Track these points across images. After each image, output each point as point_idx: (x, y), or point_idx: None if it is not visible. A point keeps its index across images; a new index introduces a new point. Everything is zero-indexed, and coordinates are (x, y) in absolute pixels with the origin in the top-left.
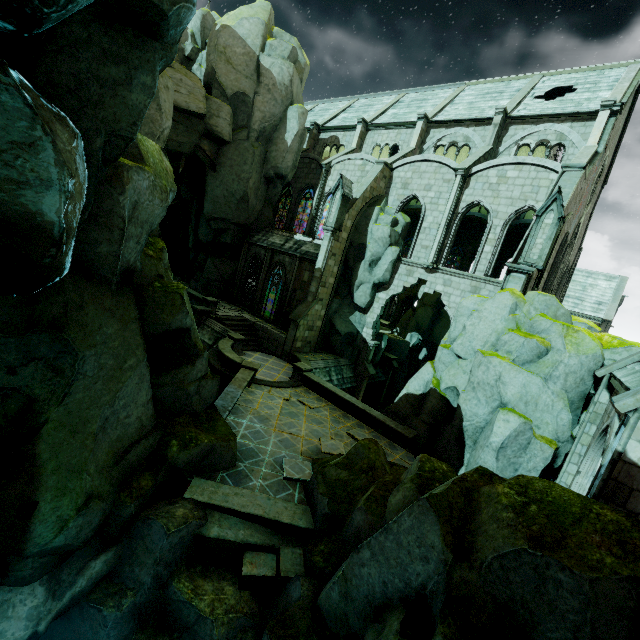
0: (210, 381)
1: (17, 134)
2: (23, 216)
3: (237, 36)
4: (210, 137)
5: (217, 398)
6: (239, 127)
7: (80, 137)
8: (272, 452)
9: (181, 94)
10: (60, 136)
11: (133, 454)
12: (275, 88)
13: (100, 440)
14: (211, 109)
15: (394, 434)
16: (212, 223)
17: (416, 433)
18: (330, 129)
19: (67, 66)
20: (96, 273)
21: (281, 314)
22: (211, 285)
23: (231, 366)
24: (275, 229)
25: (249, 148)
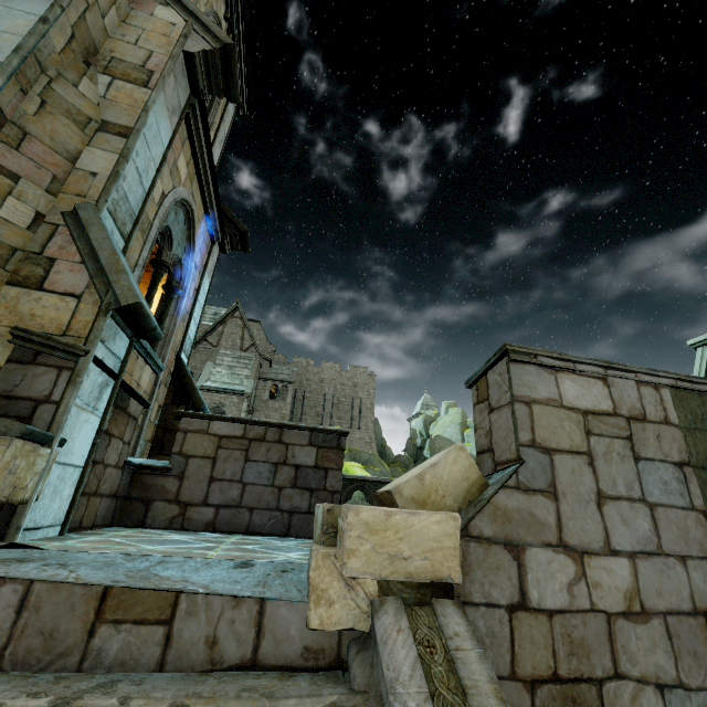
0: None
1: None
2: None
3: (445, 439)
4: None
5: None
6: None
7: None
8: None
9: None
10: None
11: None
12: None
13: None
14: None
15: None
16: None
17: None
18: None
19: None
20: None
21: None
22: None
23: None
24: None
25: None
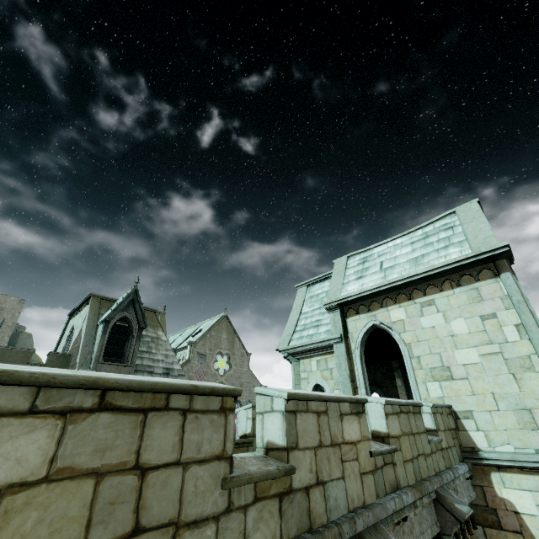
0: None
1: None
2: None
3: None
4: None
5: None
6: None
7: None
8: None
9: None
10: None
11: None
12: None
13: None
14: None
15: None
16: None
17: None
18: None
19: None
20: None
21: None
22: None
23: None
24: None
25: None
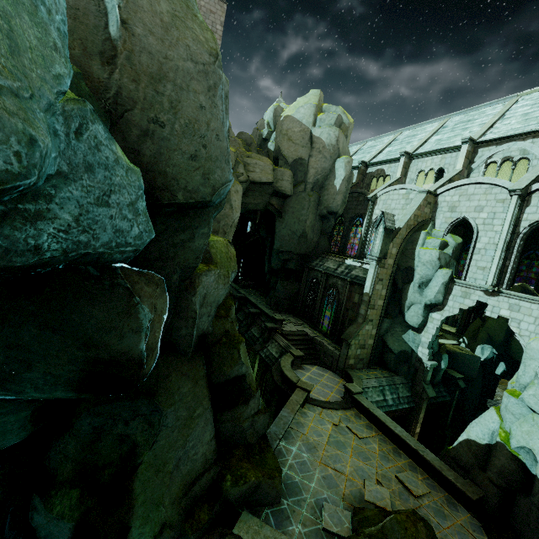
0: (262, 416)
1: (121, 308)
2: (122, 354)
3: (295, 120)
4: (277, 195)
5: (279, 410)
6: (298, 182)
7: (163, 281)
8: (314, 491)
9: (256, 173)
10: (146, 296)
11: (198, 485)
12: (324, 149)
13: (174, 476)
14: (277, 176)
15: (453, 488)
16: (280, 255)
17: (482, 493)
18: (376, 164)
19: (154, 247)
20: (178, 348)
21: (336, 330)
22: (280, 302)
23: (289, 384)
24: (329, 255)
25: (306, 197)
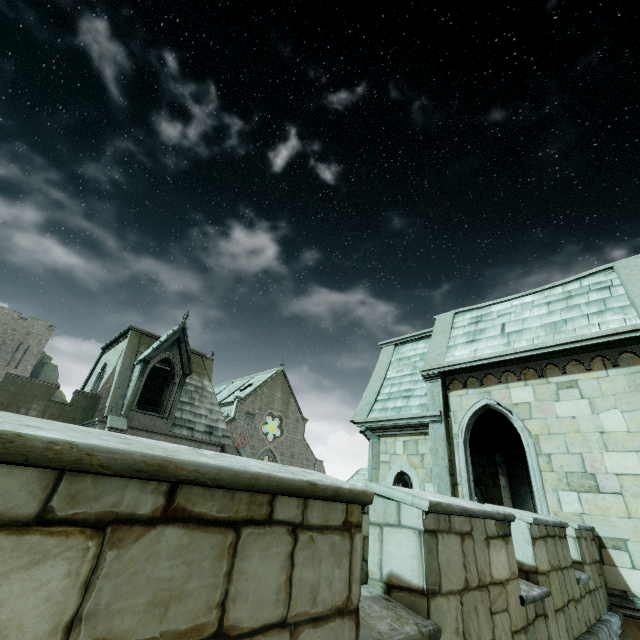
0: None
1: None
2: None
3: None
4: None
5: None
6: None
7: None
8: None
9: None
10: None
11: None
12: None
13: None
14: None
15: None
16: None
17: None
18: None
19: None
20: None
21: None
22: None
23: None
24: None
25: None
